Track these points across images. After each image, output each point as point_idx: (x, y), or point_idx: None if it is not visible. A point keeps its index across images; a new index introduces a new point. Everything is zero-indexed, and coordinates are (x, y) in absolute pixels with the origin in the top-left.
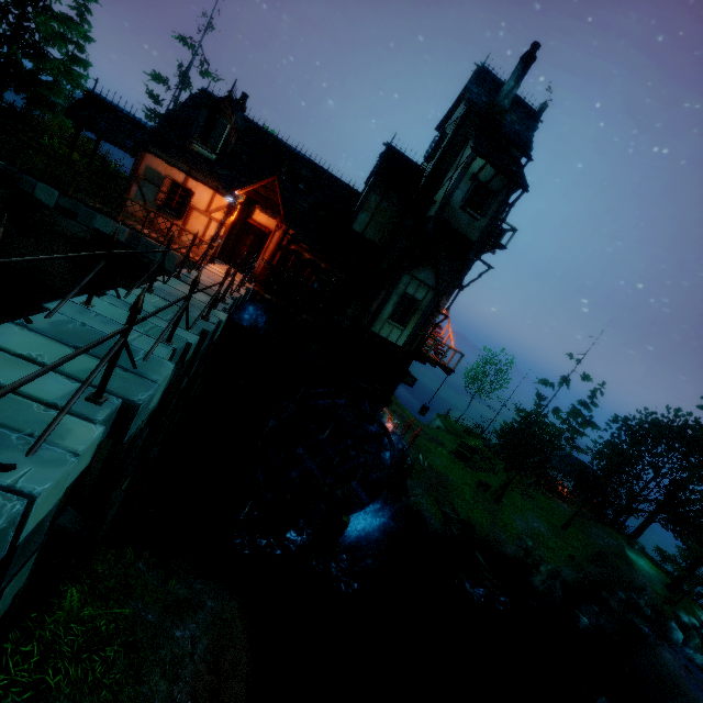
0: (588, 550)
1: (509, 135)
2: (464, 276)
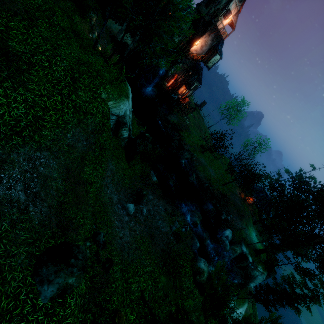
0: (222, 192)
1: None
2: (204, 33)
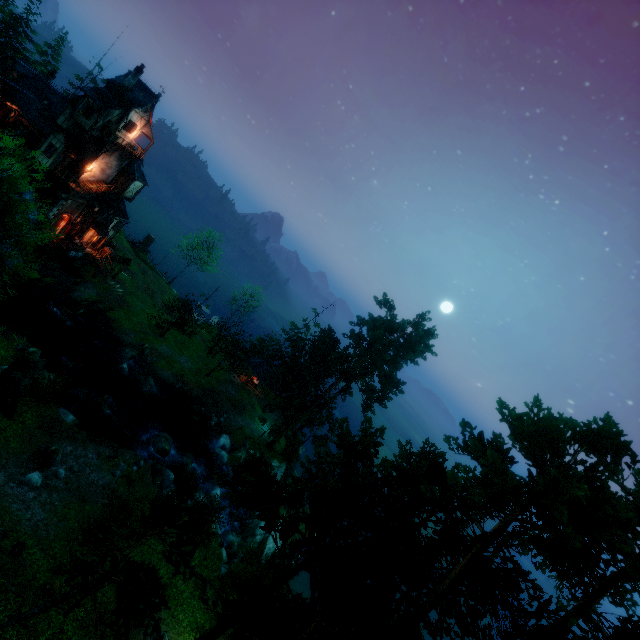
0: (208, 386)
1: (128, 98)
2: (99, 153)
